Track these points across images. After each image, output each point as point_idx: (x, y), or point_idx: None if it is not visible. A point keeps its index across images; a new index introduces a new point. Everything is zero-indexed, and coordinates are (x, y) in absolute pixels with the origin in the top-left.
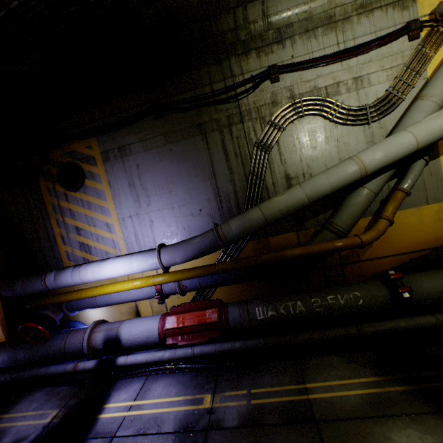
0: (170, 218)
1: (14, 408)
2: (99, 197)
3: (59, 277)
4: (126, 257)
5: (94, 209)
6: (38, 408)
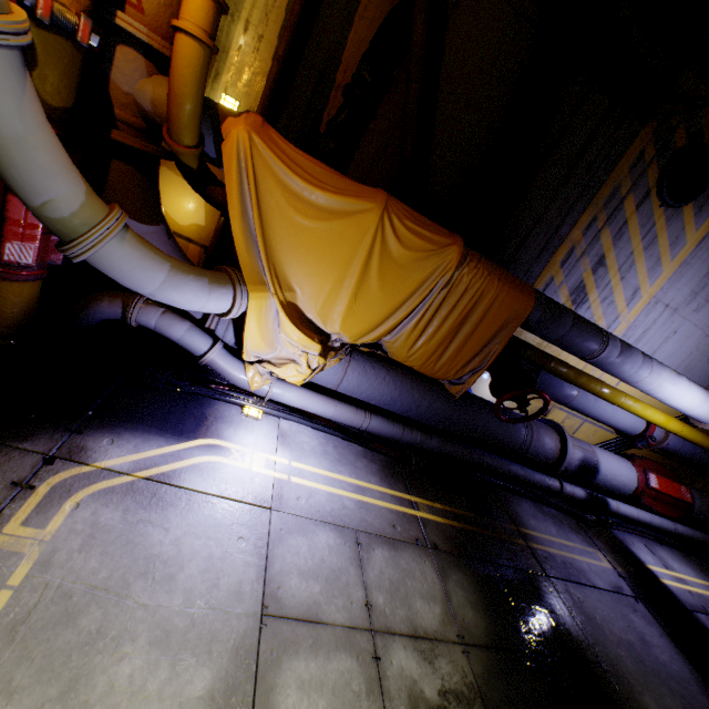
0: (692, 344)
1: (527, 523)
2: (671, 245)
3: (626, 357)
4: (701, 390)
5: (648, 255)
6: (564, 536)
